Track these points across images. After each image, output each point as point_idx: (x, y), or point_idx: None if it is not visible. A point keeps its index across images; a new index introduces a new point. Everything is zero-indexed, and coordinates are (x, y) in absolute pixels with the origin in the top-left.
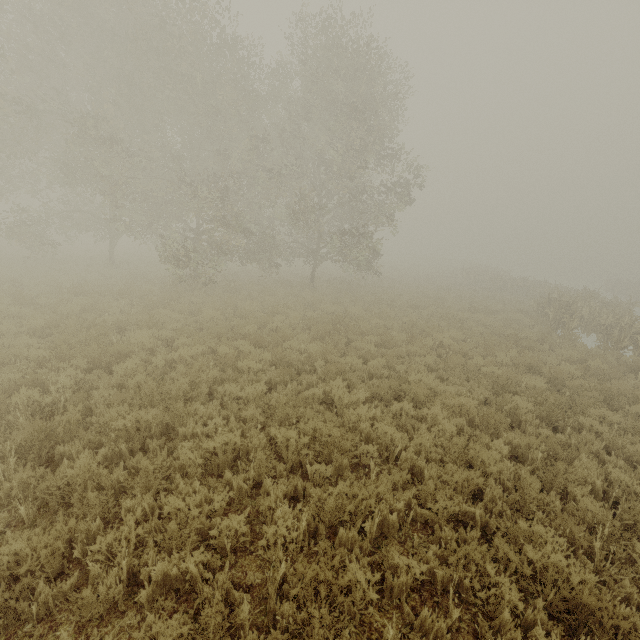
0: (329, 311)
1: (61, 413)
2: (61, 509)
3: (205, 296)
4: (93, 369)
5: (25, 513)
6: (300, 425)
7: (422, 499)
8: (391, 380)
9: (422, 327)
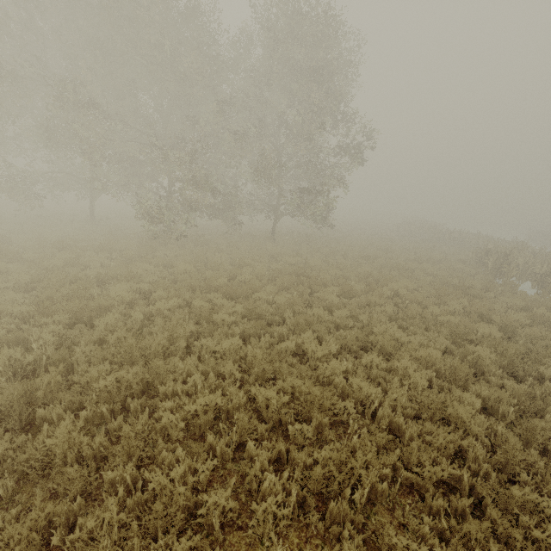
0: (291, 263)
1: (43, 370)
2: (38, 491)
3: (178, 249)
4: (75, 323)
5: (2, 489)
6: (279, 383)
7: (405, 460)
8: (358, 331)
9: (376, 277)
